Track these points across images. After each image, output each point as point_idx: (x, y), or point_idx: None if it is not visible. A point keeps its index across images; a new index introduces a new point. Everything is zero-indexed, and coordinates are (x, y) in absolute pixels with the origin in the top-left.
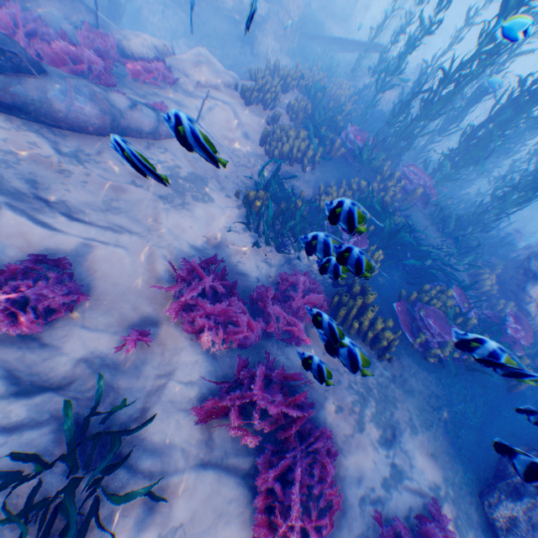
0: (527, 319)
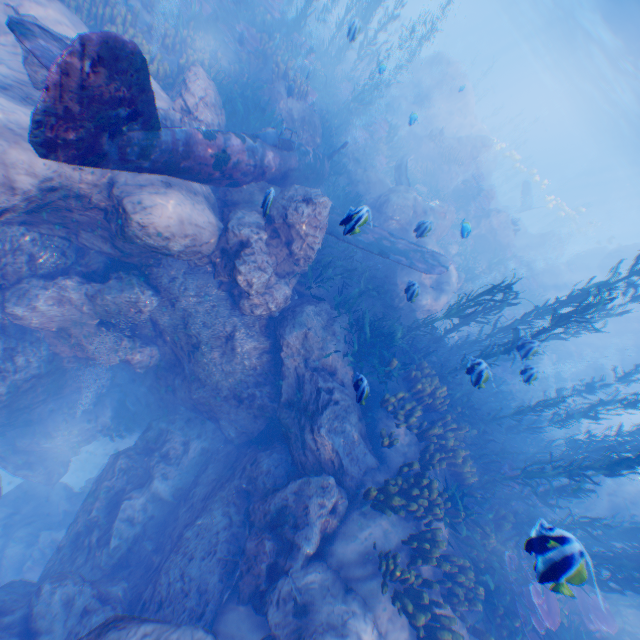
0: None
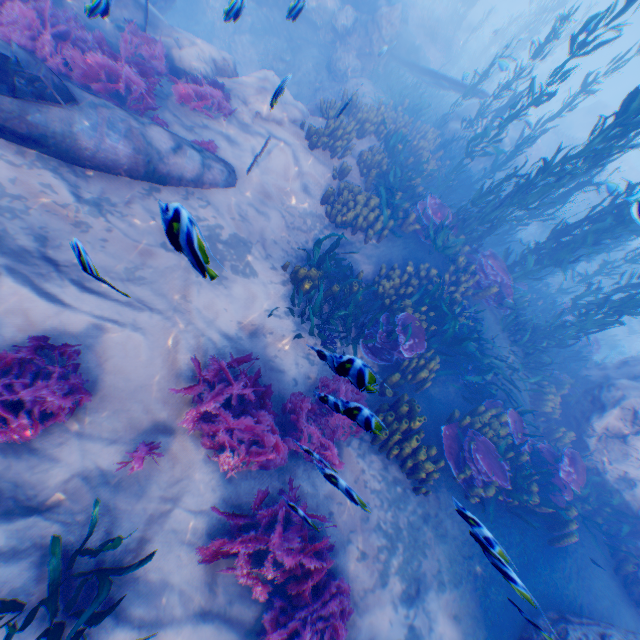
0: (585, 454)
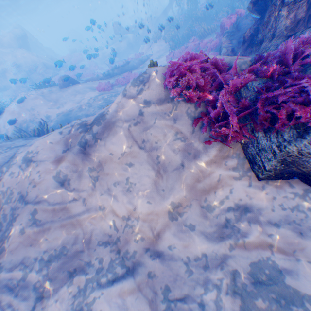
0: None
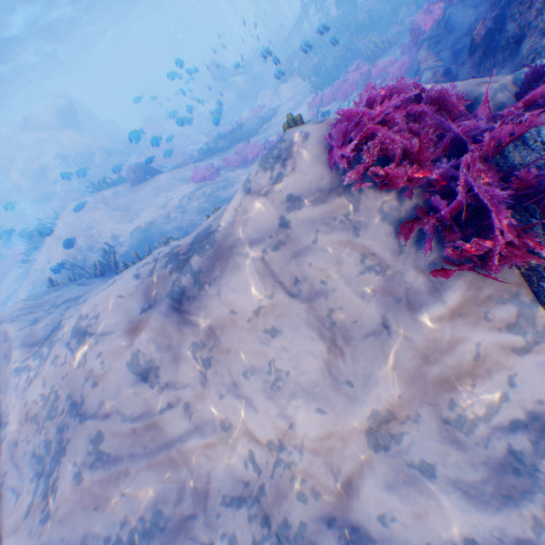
0: None
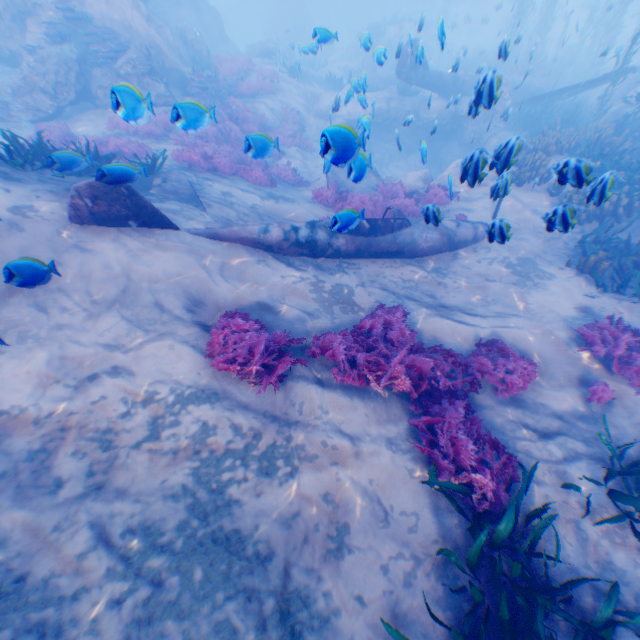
0: None
